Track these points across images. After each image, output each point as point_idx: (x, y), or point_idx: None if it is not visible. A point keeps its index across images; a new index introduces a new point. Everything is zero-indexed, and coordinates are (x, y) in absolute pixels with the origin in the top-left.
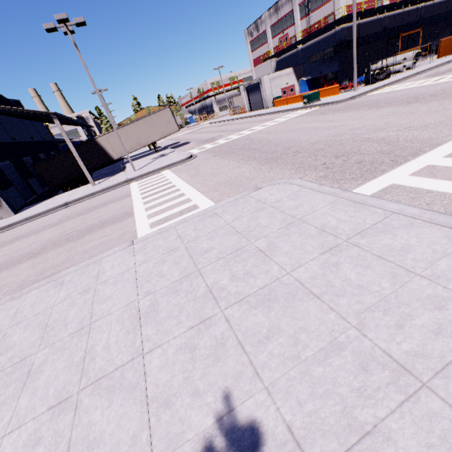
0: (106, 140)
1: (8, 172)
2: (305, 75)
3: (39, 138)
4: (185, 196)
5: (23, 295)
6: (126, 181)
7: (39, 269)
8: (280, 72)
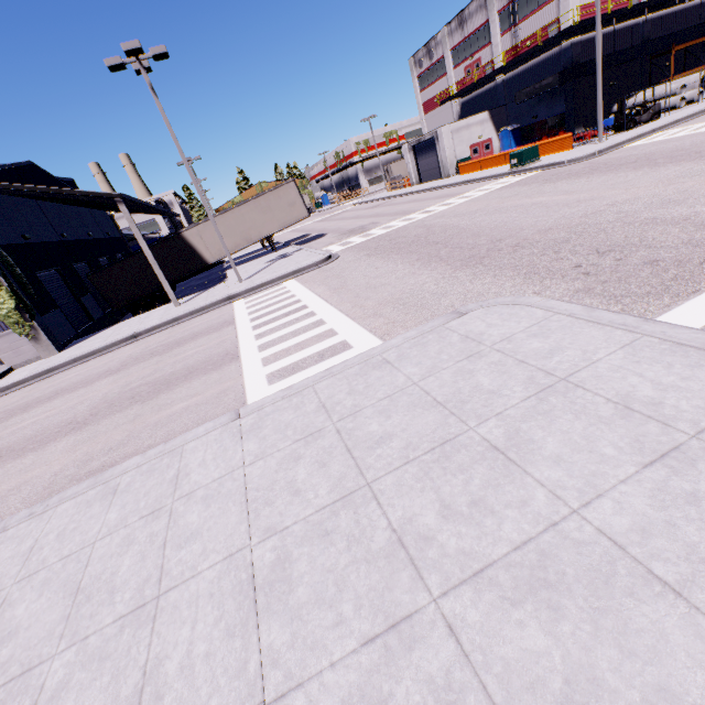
0: (197, 235)
1: (51, 287)
2: (509, 123)
3: (100, 233)
4: (325, 325)
5: (49, 510)
6: (226, 298)
7: (83, 454)
8: (467, 119)
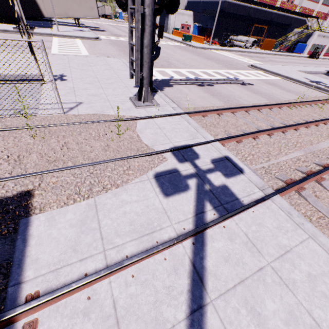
0: None
1: None
2: (199, 22)
3: None
4: (80, 52)
5: None
6: (50, 34)
7: None
8: (184, 11)
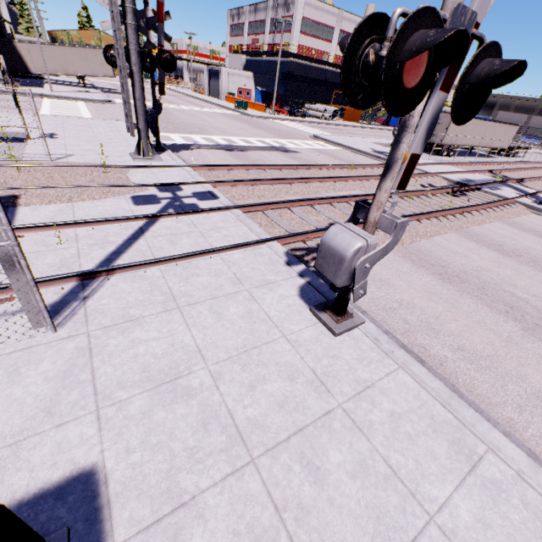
0: (26, 49)
1: None
2: (263, 86)
3: None
4: (81, 115)
5: None
6: (40, 94)
7: None
8: (240, 71)
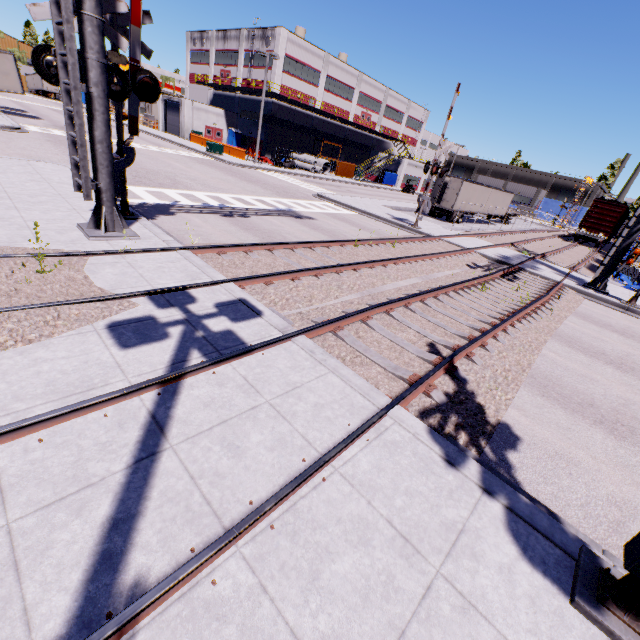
0: None
1: None
2: (238, 127)
3: None
4: None
5: None
6: None
7: None
8: (208, 106)
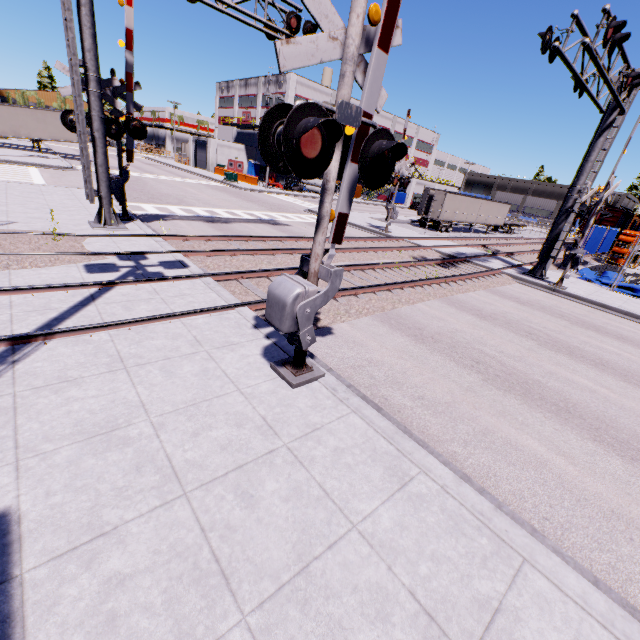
0: None
1: None
2: (257, 159)
3: None
4: (32, 181)
5: None
6: None
7: None
8: (230, 143)
